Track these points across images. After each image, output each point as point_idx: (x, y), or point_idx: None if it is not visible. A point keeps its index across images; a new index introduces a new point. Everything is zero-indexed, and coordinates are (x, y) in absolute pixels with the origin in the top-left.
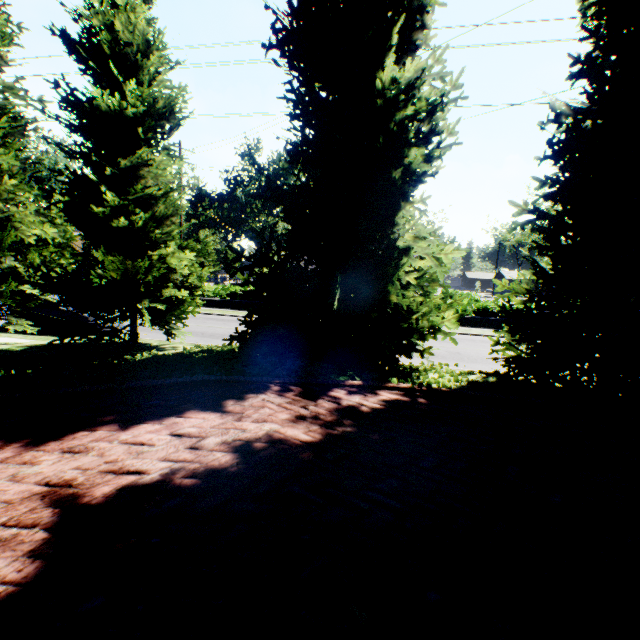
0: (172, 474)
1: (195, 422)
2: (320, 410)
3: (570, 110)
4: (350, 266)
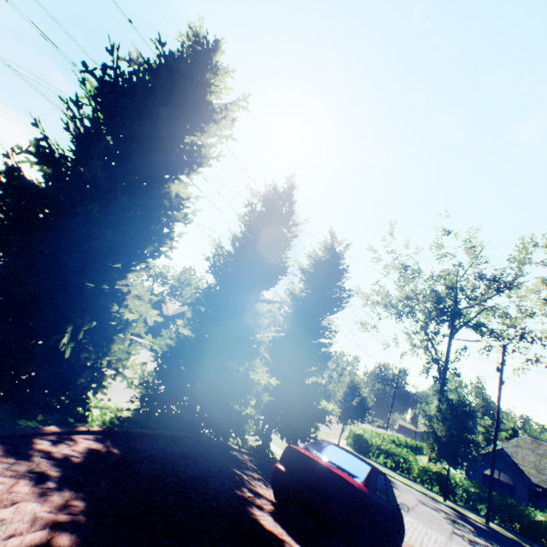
0: None
1: None
2: (50, 471)
3: (225, 257)
4: (80, 302)
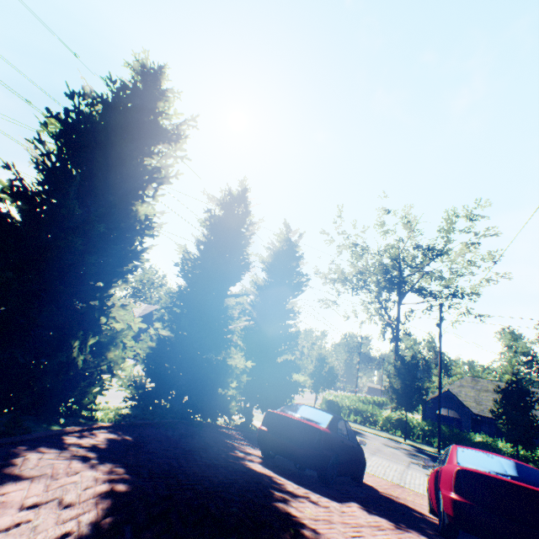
0: (92, 522)
1: (22, 494)
2: (89, 454)
3: (193, 261)
4: (75, 321)
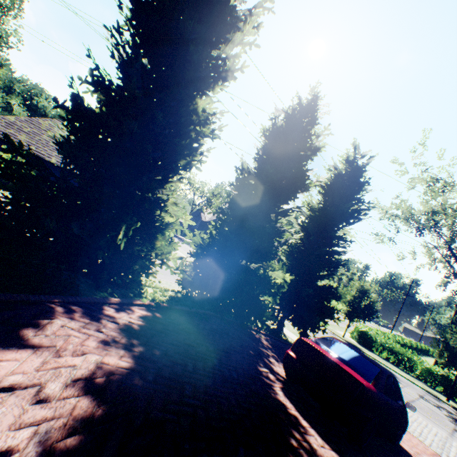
0: (48, 440)
1: (11, 366)
2: (112, 332)
3: (248, 171)
4: (131, 206)
